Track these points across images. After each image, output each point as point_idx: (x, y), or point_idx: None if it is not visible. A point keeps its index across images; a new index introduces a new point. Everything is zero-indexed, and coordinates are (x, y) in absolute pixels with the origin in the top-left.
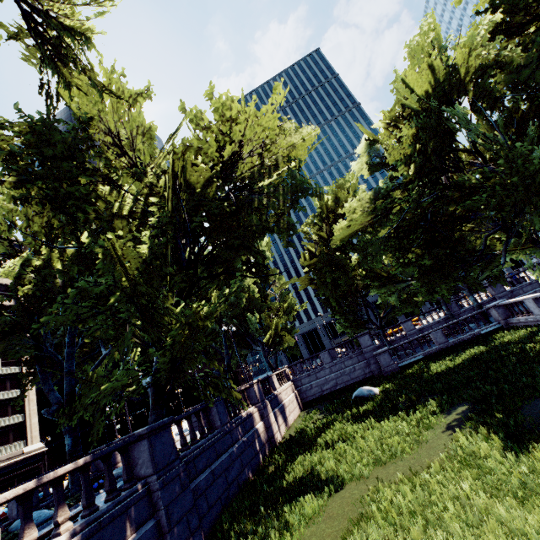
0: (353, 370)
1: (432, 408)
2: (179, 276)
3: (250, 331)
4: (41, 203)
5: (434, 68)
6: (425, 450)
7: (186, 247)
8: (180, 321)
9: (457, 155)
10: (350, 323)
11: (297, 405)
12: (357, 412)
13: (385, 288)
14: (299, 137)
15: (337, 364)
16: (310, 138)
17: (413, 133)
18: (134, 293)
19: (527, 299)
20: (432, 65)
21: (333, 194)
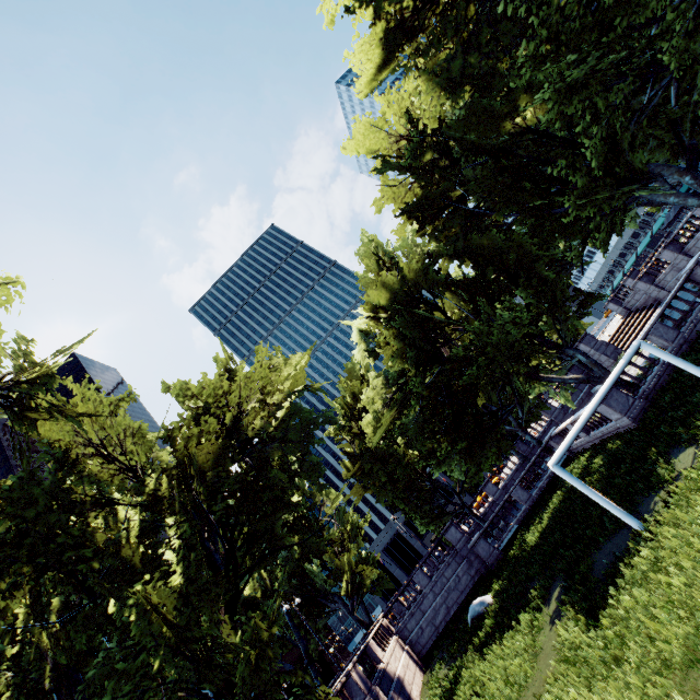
0: (457, 580)
1: (536, 602)
2: (221, 587)
3: (317, 586)
4: (31, 577)
5: (385, 280)
6: (543, 661)
7: (217, 545)
8: (244, 650)
9: (439, 329)
10: (430, 517)
11: (415, 667)
12: (478, 642)
13: (444, 462)
14: (293, 367)
15: (437, 582)
16: (304, 363)
17: (394, 331)
18: (178, 639)
19: (567, 425)
20: (382, 279)
21: (348, 388)
